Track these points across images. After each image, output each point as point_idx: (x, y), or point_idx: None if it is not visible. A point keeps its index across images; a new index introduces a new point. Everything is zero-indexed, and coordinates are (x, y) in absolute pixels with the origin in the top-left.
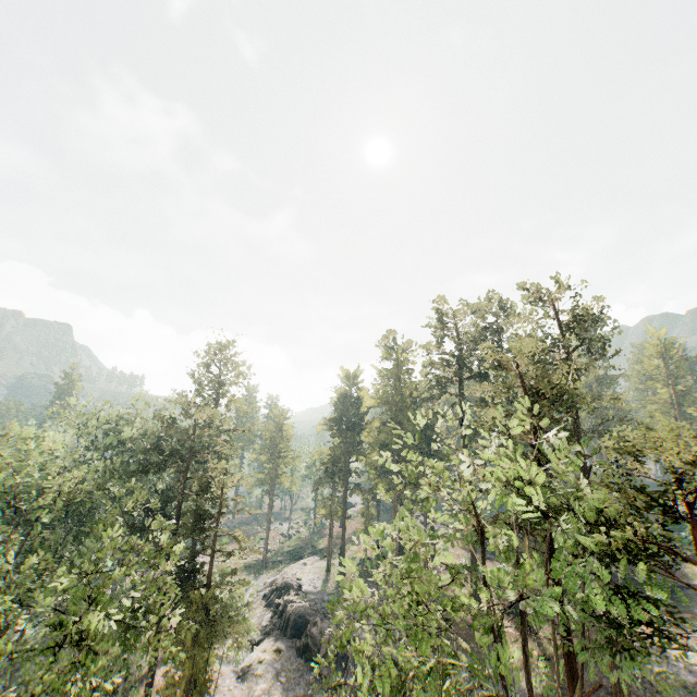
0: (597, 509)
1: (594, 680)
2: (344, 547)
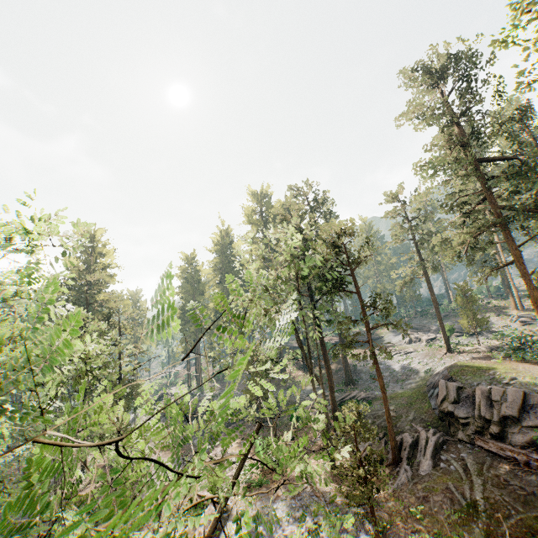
0: (326, 268)
1: (338, 377)
2: (199, 366)
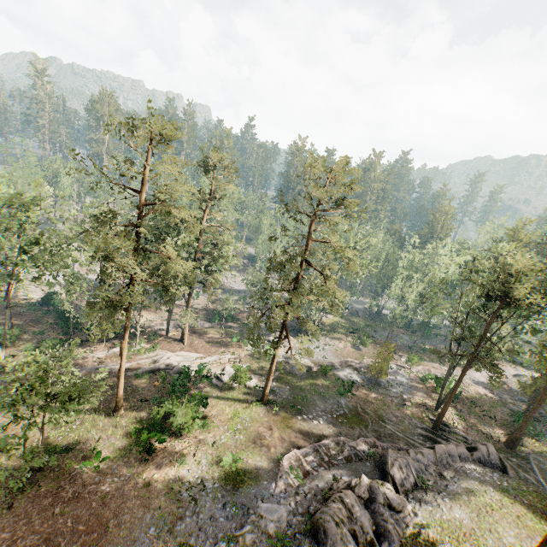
0: None
1: None
2: None
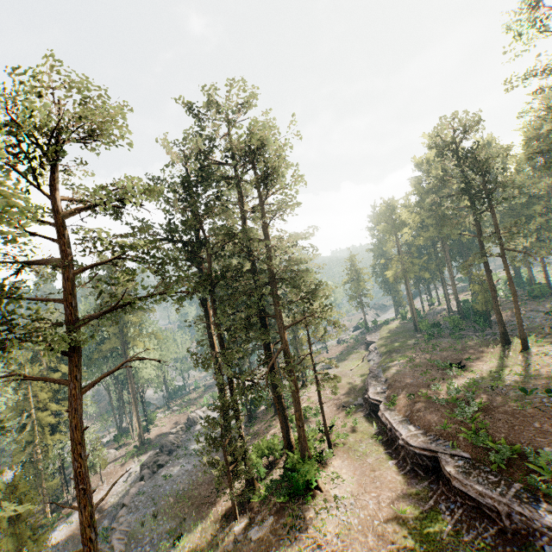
0: None
1: None
2: None
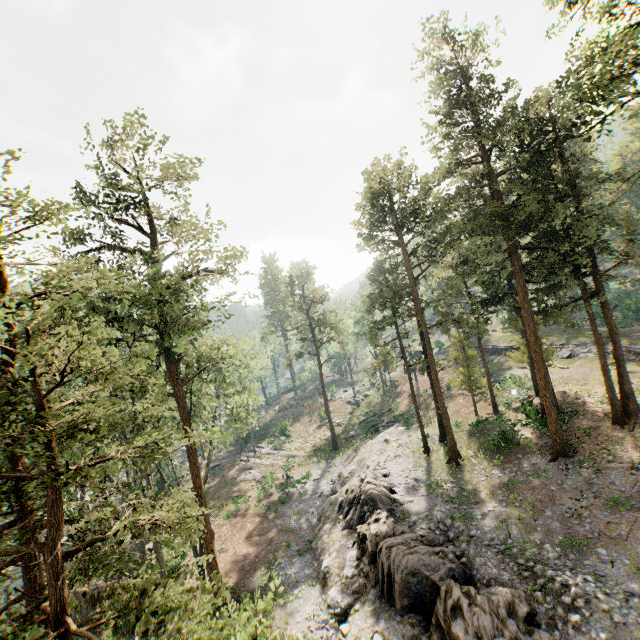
0: None
1: None
2: (446, 416)
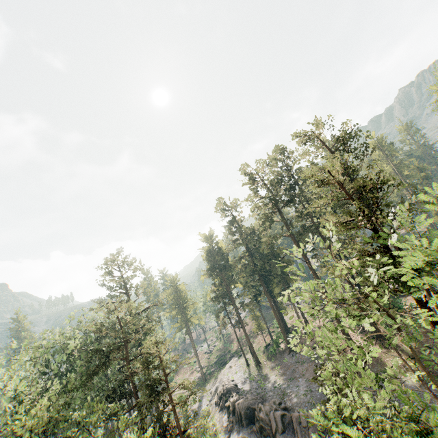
0: None
1: None
2: (252, 345)
